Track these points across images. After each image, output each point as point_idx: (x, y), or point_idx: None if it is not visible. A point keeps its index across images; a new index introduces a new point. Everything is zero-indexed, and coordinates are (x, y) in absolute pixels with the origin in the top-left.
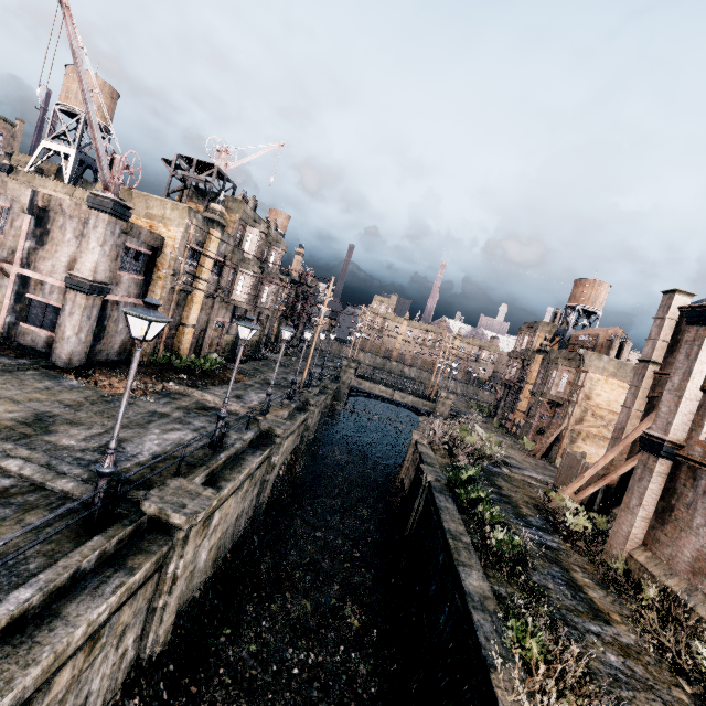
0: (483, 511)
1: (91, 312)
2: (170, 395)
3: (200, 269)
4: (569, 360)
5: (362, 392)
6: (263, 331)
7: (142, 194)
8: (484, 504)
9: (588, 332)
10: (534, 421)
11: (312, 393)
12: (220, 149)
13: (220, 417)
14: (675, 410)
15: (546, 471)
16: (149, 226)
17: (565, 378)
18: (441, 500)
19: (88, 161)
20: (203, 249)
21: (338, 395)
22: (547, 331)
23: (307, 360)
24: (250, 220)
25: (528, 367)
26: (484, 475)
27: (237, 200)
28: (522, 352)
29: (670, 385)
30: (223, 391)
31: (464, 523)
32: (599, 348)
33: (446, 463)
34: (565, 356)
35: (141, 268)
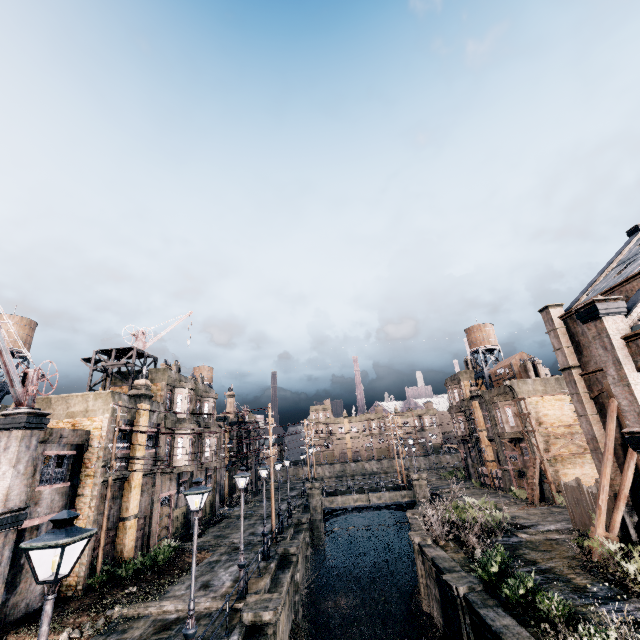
0: (545, 608)
1: (1, 555)
2: (116, 628)
3: (133, 448)
4: (502, 394)
5: (336, 510)
6: (214, 487)
7: (62, 397)
8: (541, 598)
9: (501, 365)
10: (510, 466)
11: (288, 537)
12: (136, 333)
13: (187, 636)
14: (634, 399)
15: (556, 516)
16: (72, 425)
17: (509, 412)
18: (493, 617)
19: (6, 387)
20: (134, 427)
21: (314, 526)
22: (468, 378)
23: (268, 499)
24: (177, 382)
25: (472, 416)
26: (509, 554)
27: (160, 369)
28: (459, 404)
29: (611, 379)
30: (185, 586)
31: (538, 639)
32: (518, 374)
33: (464, 559)
34: (497, 393)
35: (66, 473)
